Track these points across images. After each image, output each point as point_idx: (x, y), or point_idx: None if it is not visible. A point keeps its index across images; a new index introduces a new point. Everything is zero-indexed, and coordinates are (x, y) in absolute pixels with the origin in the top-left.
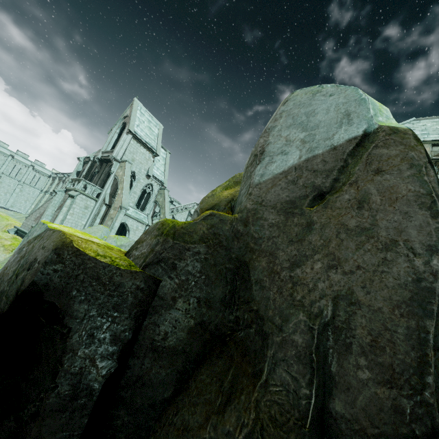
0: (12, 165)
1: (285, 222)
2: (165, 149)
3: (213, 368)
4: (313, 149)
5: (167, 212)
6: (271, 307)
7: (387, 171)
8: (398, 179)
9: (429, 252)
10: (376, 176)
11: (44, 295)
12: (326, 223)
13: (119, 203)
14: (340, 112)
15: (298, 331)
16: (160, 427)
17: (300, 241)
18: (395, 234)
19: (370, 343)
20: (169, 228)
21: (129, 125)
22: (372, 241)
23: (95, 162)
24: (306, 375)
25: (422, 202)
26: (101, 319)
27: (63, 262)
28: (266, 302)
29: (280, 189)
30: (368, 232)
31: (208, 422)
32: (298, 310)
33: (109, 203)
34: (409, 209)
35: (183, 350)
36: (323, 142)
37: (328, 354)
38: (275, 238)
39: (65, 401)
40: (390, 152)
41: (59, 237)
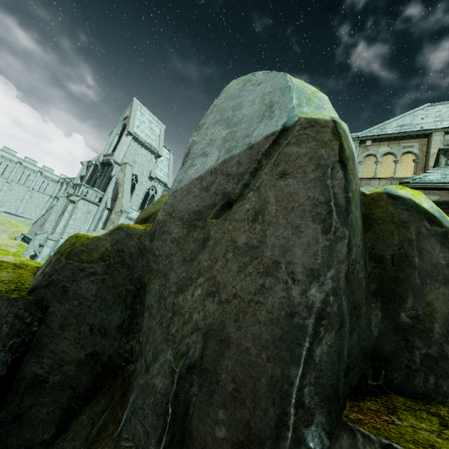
0: (21, 172)
1: (186, 237)
2: (168, 149)
3: (95, 407)
4: (232, 148)
5: None
6: (150, 340)
7: (292, 173)
8: (300, 184)
9: (309, 279)
10: (279, 181)
11: None
12: (219, 239)
13: (119, 207)
14: (264, 103)
15: (161, 373)
16: None
17: (192, 260)
18: (279, 255)
19: (232, 393)
20: (68, 246)
21: (128, 126)
22: (255, 262)
23: (98, 166)
24: (157, 430)
25: (317, 212)
26: None
27: None
28: (148, 333)
29: (192, 197)
30: (254, 251)
31: None
32: (169, 346)
33: (111, 207)
34: (301, 222)
35: (70, 385)
36: (242, 140)
37: (191, 403)
38: (172, 256)
39: None
40: (300, 150)
41: None
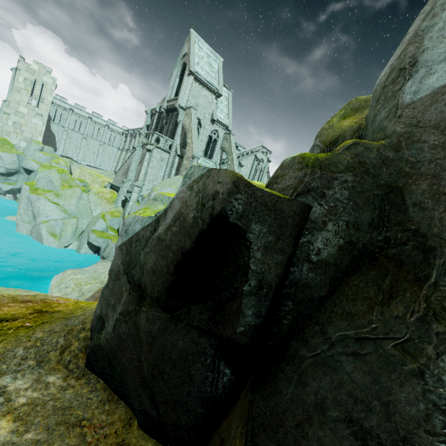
0: (92, 127)
1: None
2: (227, 87)
3: (366, 277)
4: None
5: (235, 159)
6: (437, 225)
7: None
8: None
9: None
10: None
11: (230, 218)
12: None
13: (190, 153)
14: None
15: None
16: (320, 314)
17: None
18: None
19: None
20: (313, 161)
21: (189, 64)
22: None
23: (161, 114)
24: None
25: None
26: (271, 237)
27: (240, 192)
28: (429, 221)
29: (443, 105)
30: None
31: (373, 310)
32: None
33: (181, 154)
34: None
35: (334, 263)
36: None
37: None
38: (439, 160)
39: (255, 290)
40: None
41: (230, 173)
